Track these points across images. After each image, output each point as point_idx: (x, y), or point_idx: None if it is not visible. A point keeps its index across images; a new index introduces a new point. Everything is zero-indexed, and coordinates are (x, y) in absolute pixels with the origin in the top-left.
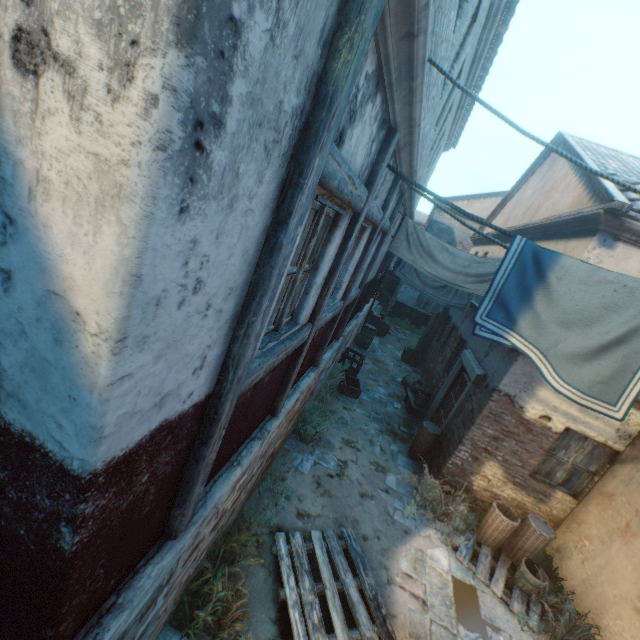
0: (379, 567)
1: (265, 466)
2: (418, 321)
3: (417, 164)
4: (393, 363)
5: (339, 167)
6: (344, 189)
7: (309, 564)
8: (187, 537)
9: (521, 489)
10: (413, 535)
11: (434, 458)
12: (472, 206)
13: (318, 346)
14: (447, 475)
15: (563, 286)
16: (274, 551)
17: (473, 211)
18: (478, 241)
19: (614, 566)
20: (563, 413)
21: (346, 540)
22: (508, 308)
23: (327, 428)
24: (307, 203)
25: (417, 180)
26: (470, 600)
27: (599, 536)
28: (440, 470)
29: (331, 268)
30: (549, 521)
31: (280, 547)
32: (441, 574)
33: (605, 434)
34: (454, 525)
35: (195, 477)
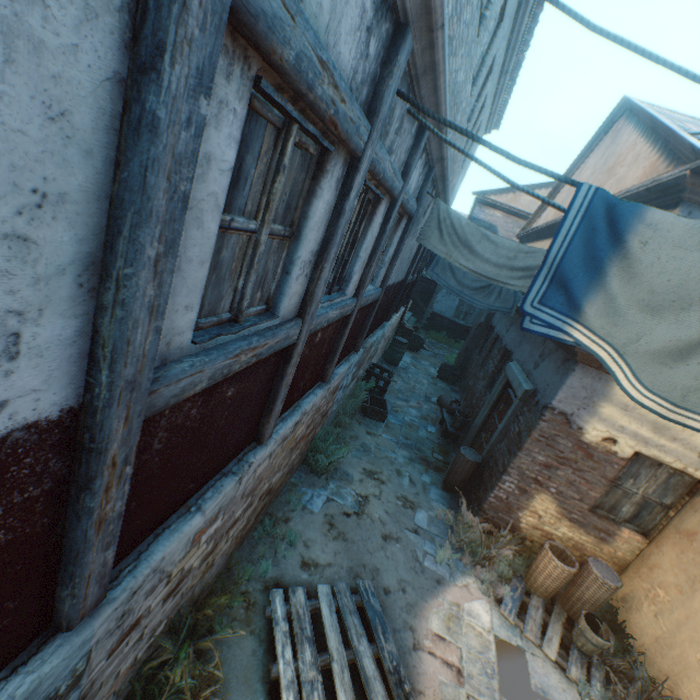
0: (403, 628)
1: (260, 506)
2: (457, 334)
3: (446, 113)
4: (428, 381)
5: (291, 19)
6: (315, 84)
7: (312, 629)
8: (95, 624)
9: (579, 527)
10: (447, 585)
11: (474, 490)
12: (518, 200)
13: (326, 356)
14: (489, 511)
15: (649, 253)
16: (268, 613)
17: (520, 206)
18: (525, 238)
19: (697, 623)
20: (632, 434)
21: (362, 595)
22: (569, 289)
23: (343, 457)
24: (209, 46)
25: (452, 159)
26: (517, 666)
27: (677, 584)
28: (481, 505)
29: (324, 240)
30: (613, 564)
31: (276, 608)
32: (481, 634)
33: (684, 459)
34: (497, 571)
35: (80, 541)
